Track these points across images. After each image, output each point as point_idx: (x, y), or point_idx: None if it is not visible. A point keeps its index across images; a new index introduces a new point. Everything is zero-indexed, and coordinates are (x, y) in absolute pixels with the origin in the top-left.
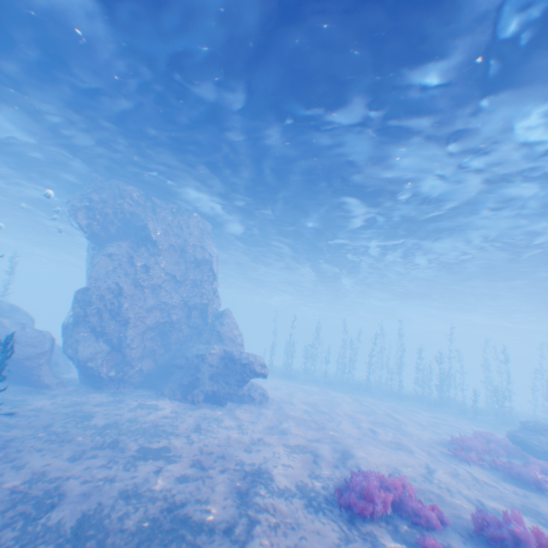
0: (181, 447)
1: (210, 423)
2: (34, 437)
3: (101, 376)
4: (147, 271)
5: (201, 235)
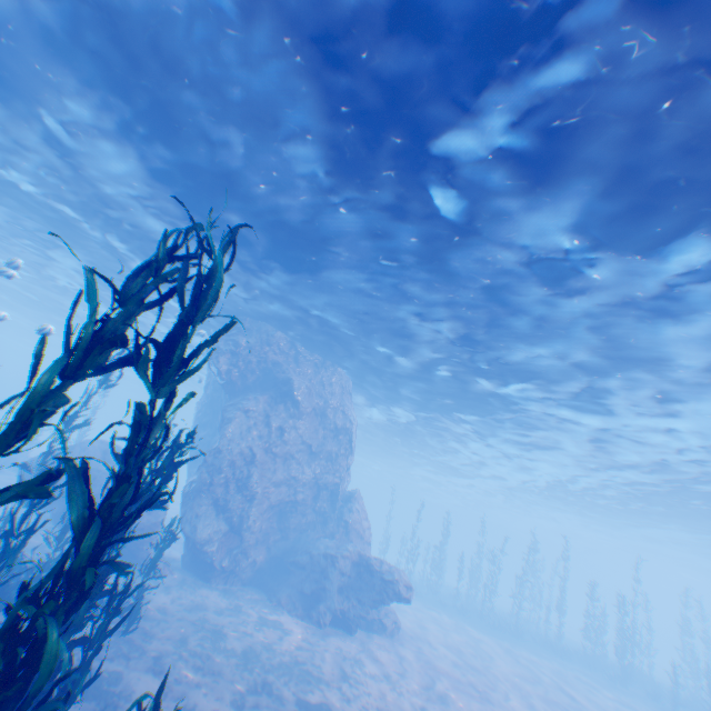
0: (340, 705)
1: (353, 666)
2: (181, 659)
3: (213, 564)
4: (281, 435)
5: (341, 393)
